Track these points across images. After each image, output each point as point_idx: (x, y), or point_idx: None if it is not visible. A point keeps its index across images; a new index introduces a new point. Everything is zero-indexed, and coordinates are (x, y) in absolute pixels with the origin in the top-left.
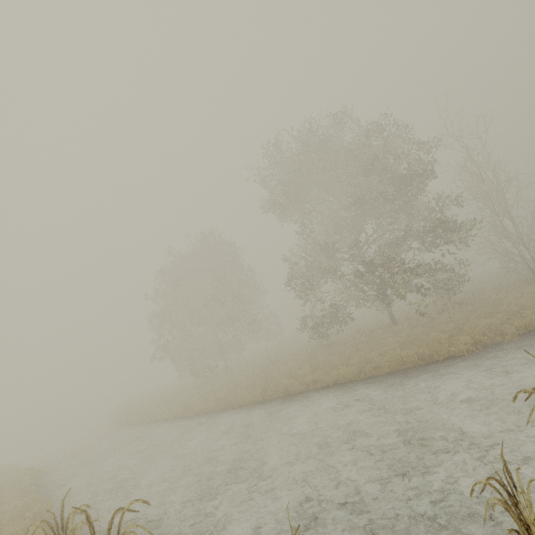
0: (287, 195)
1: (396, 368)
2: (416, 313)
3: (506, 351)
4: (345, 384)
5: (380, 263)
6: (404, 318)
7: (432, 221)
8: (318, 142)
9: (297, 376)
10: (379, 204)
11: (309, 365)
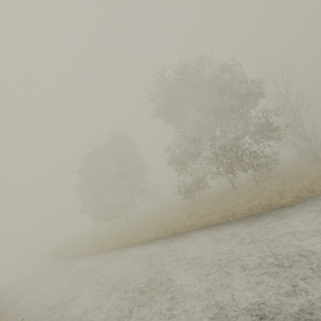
0: (170, 107)
1: (247, 214)
2: (253, 181)
3: (320, 201)
4: (214, 226)
5: (230, 149)
6: (239, 186)
7: (264, 122)
8: (190, 73)
9: (179, 222)
10: (229, 112)
11: (184, 215)
